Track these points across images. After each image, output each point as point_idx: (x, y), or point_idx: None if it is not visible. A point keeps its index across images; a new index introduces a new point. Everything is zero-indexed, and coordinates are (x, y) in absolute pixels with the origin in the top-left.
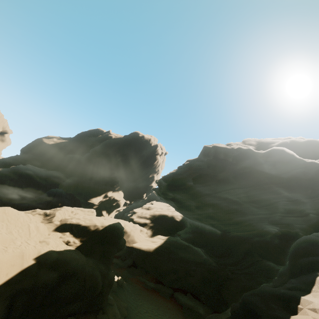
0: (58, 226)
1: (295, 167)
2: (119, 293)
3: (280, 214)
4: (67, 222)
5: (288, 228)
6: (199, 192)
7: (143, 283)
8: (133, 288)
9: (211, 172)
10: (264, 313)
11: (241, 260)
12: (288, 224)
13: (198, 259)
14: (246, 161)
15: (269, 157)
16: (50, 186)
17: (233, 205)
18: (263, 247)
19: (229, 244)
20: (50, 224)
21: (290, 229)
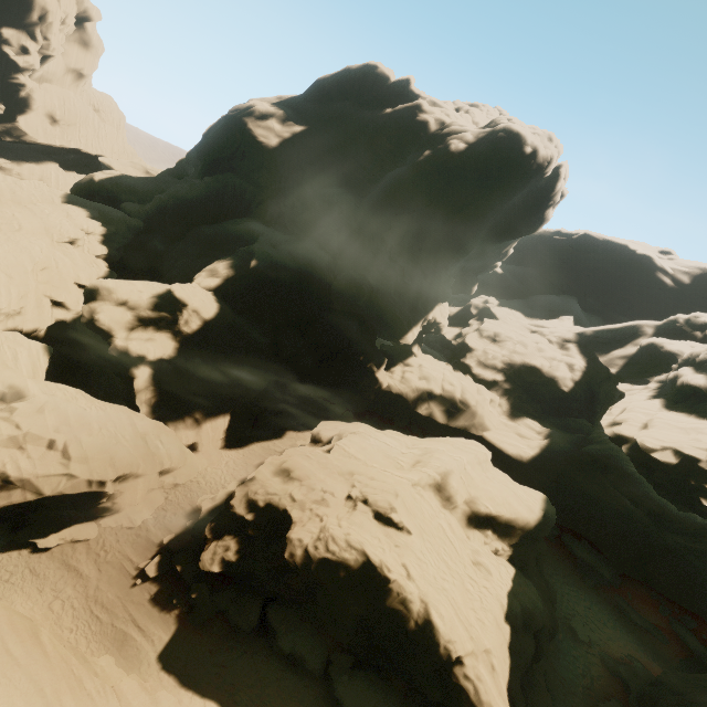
0: (468, 513)
1: None
2: None
3: None
4: (480, 508)
5: None
6: None
7: None
8: None
9: None
10: None
11: None
12: None
13: (618, 505)
14: None
15: None
16: (318, 296)
17: None
18: None
19: (706, 527)
20: (456, 510)
21: None
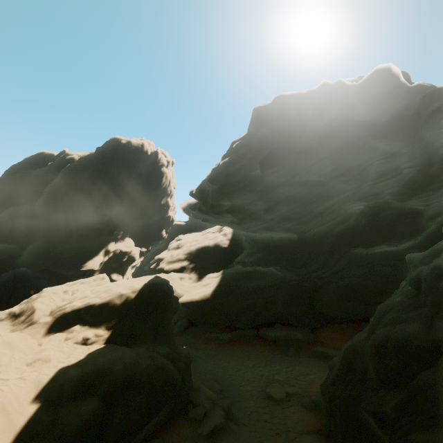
0: (51, 323)
1: (396, 100)
2: (193, 367)
3: (370, 182)
4: (65, 310)
5: (378, 198)
6: (270, 183)
7: (215, 339)
8: (206, 351)
9: (285, 142)
10: None
11: (327, 259)
12: (378, 193)
13: (274, 281)
14: (334, 107)
15: (368, 89)
16: None
17: (315, 189)
18: (351, 233)
19: (310, 247)
20: (32, 326)
21: (380, 199)
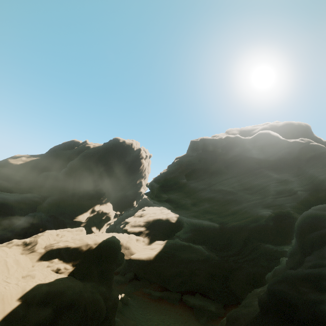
0: (43, 254)
1: (280, 148)
2: (125, 312)
3: (272, 196)
4: (53, 247)
5: (280, 208)
6: (194, 188)
7: (149, 294)
8: (139, 302)
9: (203, 165)
10: (299, 299)
11: (242, 248)
12: (280, 205)
13: (201, 257)
14: (235, 149)
15: (256, 142)
16: (26, 211)
17: (228, 196)
18: (261, 231)
19: (228, 236)
20: (33, 253)
21: (282, 209)
